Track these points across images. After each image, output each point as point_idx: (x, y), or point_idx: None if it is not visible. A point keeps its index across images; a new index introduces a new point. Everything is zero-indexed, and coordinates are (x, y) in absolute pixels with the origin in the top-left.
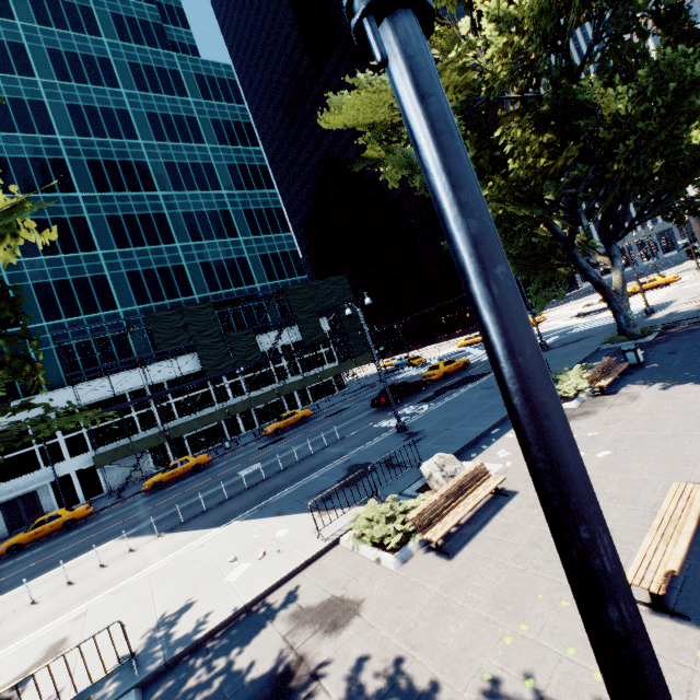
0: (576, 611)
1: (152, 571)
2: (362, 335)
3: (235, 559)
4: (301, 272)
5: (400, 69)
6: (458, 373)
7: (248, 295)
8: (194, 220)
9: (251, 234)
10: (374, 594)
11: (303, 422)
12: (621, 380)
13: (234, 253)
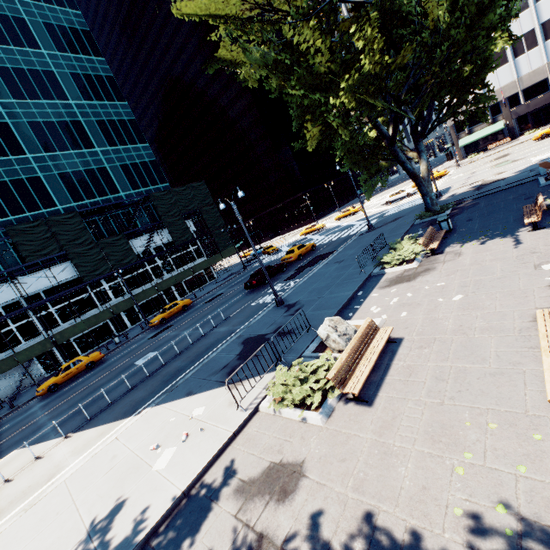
0: (507, 431)
1: (67, 476)
2: (224, 232)
3: (158, 446)
4: (162, 180)
5: None
6: (309, 254)
7: (115, 203)
8: (43, 130)
9: (107, 145)
10: (312, 452)
11: (185, 310)
12: (442, 243)
13: (93, 163)
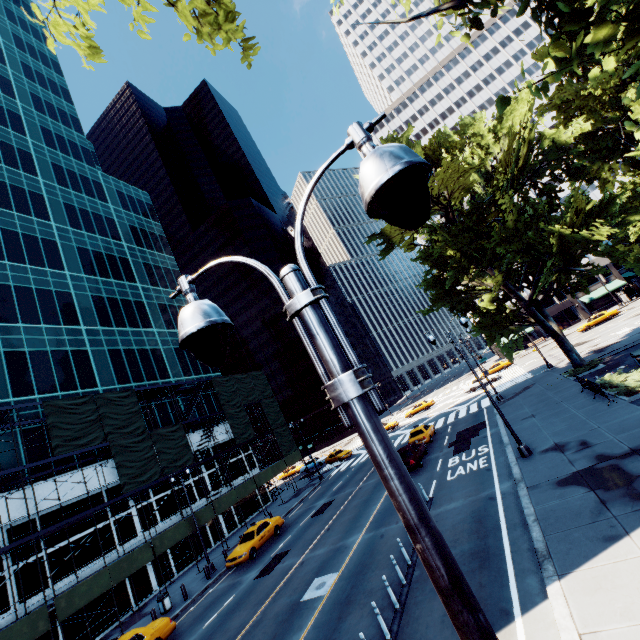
0: None
1: None
2: (286, 431)
3: None
4: (215, 369)
5: None
6: (436, 436)
7: (173, 386)
8: (105, 305)
9: (165, 327)
10: None
11: (278, 535)
12: None
13: (148, 343)
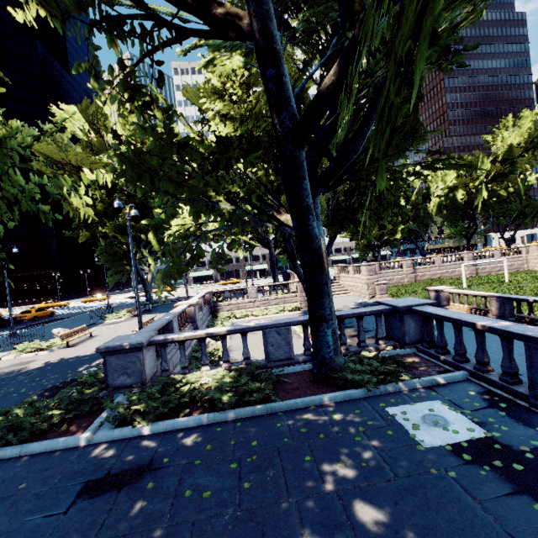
0: None
1: None
2: None
3: None
4: None
5: (130, 237)
6: (46, 318)
7: None
8: None
9: None
10: (41, 357)
11: None
12: (142, 314)
13: None
